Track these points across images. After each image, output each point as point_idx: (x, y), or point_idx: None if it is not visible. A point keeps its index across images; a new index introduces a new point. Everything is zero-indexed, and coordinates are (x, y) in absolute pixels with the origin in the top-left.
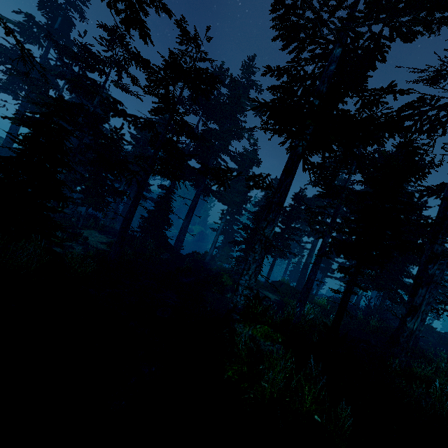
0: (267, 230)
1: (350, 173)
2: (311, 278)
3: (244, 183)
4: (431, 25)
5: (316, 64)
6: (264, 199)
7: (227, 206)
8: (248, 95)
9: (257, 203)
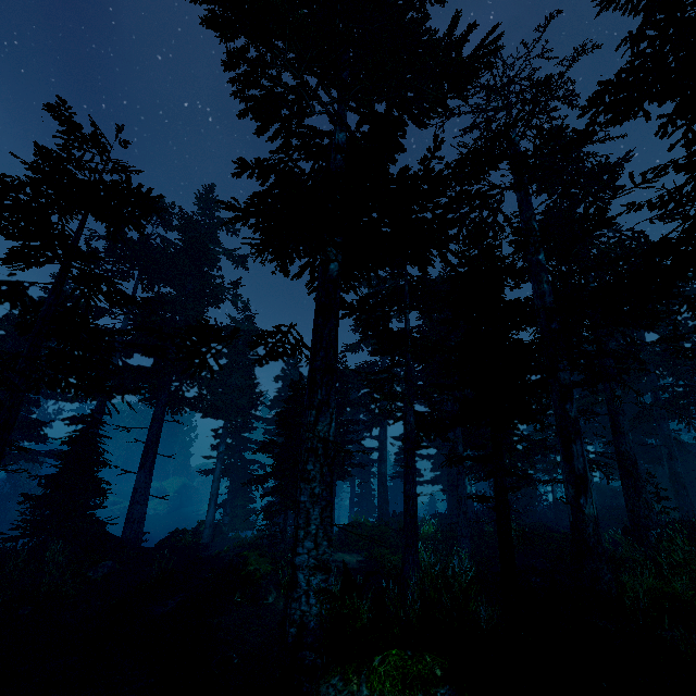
0: (320, 426)
1: (406, 311)
2: (411, 493)
3: (244, 372)
4: (445, 100)
5: (315, 159)
6: (284, 393)
7: (223, 419)
8: (217, 237)
9: (275, 401)
